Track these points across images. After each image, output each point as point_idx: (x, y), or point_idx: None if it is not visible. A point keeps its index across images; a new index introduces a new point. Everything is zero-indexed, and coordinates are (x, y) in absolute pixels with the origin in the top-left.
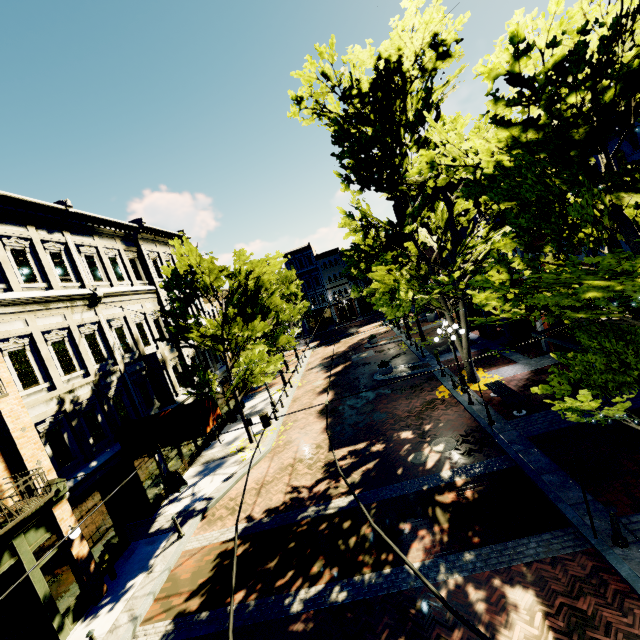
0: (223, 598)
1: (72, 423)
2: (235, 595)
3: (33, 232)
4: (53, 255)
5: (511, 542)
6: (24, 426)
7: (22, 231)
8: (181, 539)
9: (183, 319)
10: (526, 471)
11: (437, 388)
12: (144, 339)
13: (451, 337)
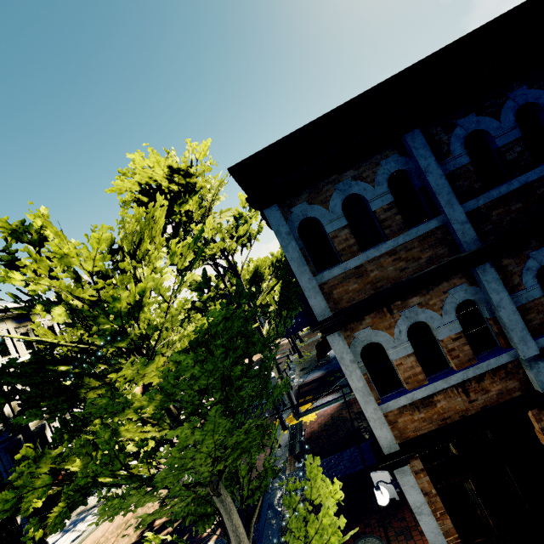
0: None
1: None
2: None
3: None
4: None
5: None
6: None
7: None
8: None
9: None
10: None
11: (274, 421)
12: None
13: None
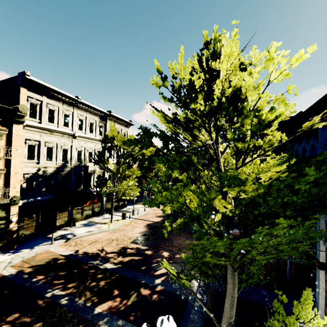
0: (36, 274)
1: (39, 179)
2: (40, 276)
3: (61, 105)
4: (65, 115)
5: None
6: (17, 172)
7: (57, 103)
8: (51, 244)
9: (103, 156)
10: (188, 303)
11: None
12: (90, 159)
13: (212, 215)
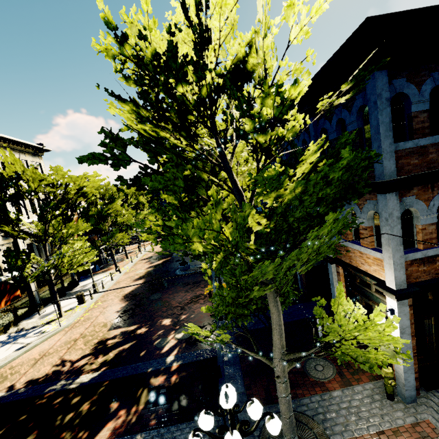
0: None
1: None
2: None
3: None
4: None
5: (174, 426)
6: None
7: None
8: None
9: (6, 214)
10: (218, 362)
11: (208, 286)
12: None
13: None
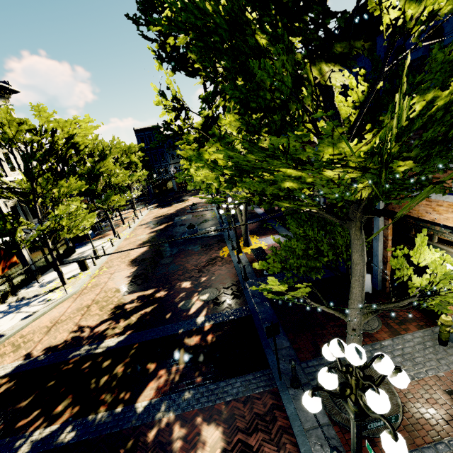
0: None
1: None
2: None
3: None
4: None
5: (223, 382)
6: None
7: None
8: None
9: None
10: (255, 320)
11: (222, 248)
12: None
13: (231, 211)
